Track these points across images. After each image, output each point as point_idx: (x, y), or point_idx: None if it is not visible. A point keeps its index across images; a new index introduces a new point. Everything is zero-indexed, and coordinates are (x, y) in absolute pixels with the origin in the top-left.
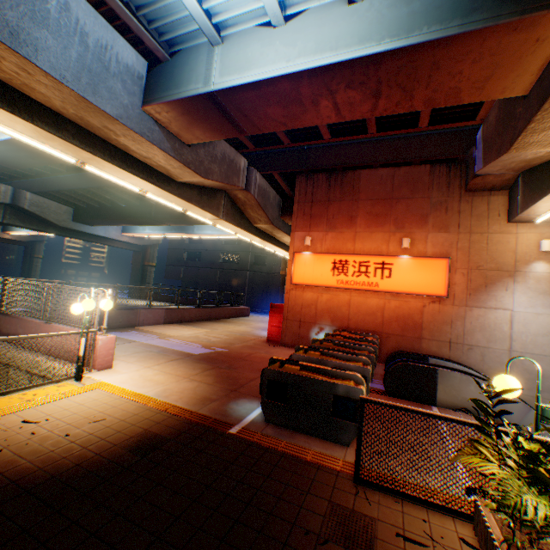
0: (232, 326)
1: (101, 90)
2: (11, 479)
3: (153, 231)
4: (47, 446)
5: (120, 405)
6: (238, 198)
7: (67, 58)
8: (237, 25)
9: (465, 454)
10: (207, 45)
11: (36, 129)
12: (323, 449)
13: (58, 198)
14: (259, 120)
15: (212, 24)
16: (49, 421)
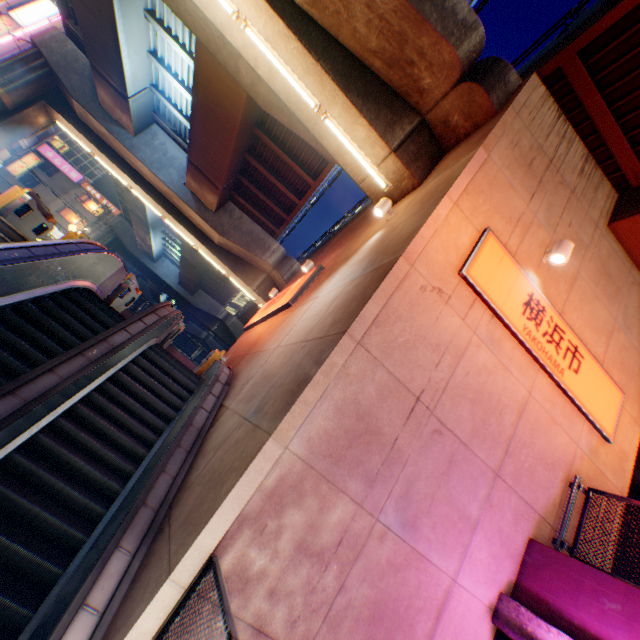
0: None
1: (163, 171)
2: None
3: None
4: None
5: None
6: (277, 281)
7: (152, 157)
8: None
9: None
10: None
11: (142, 191)
12: None
13: None
14: (212, 172)
15: None
16: None
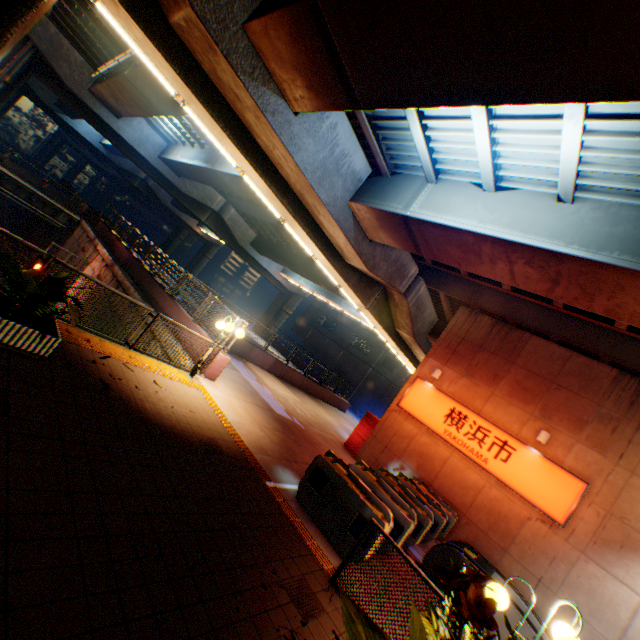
0: (322, 410)
1: (326, 183)
2: (140, 409)
3: (306, 284)
4: (161, 405)
5: (208, 410)
6: (393, 297)
7: (315, 158)
8: (455, 175)
9: (420, 612)
10: (423, 179)
11: (269, 191)
12: (324, 548)
13: (251, 222)
14: (437, 250)
15: (434, 168)
16: (167, 390)
